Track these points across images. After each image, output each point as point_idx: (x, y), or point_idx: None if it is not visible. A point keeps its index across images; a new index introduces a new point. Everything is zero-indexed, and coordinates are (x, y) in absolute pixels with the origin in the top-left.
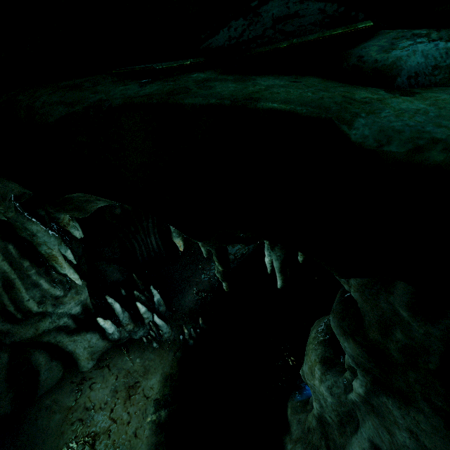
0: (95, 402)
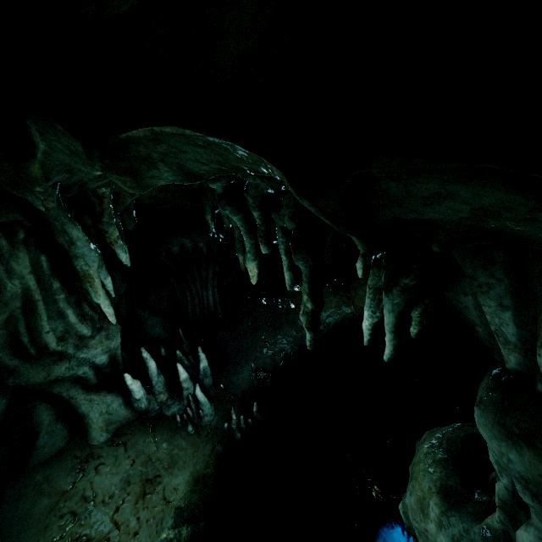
0: (98, 492)
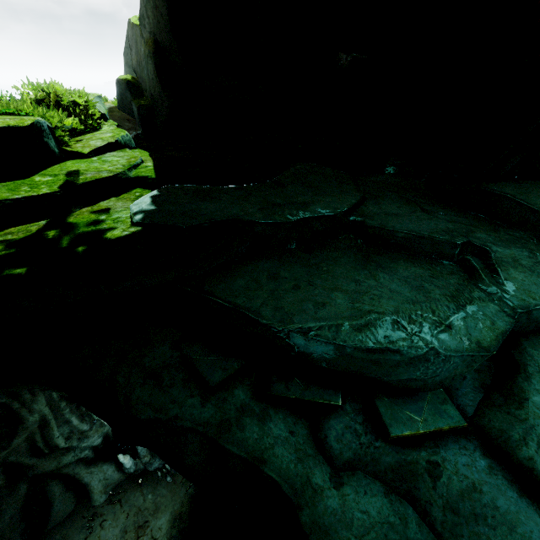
0: None
